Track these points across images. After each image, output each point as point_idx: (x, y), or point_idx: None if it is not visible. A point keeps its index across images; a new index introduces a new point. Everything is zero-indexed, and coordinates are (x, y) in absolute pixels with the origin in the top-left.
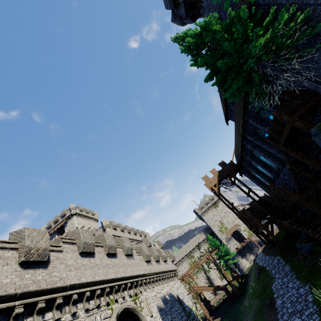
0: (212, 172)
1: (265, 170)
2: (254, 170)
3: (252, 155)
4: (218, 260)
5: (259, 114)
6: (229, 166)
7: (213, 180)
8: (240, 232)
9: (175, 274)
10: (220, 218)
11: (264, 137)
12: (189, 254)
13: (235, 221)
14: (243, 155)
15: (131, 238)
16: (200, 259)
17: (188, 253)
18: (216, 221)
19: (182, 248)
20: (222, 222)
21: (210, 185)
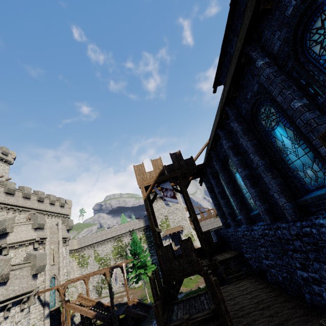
0: (155, 163)
1: (234, 201)
2: (218, 189)
3: (224, 163)
4: (131, 268)
5: (303, 32)
6: (184, 164)
7: (149, 178)
8: (180, 236)
9: (21, 300)
10: (168, 213)
11: (269, 135)
12: (119, 236)
13: (182, 222)
14: (210, 156)
15: (23, 207)
16: (128, 246)
17: (118, 236)
18: (161, 214)
19: (114, 228)
20: (168, 218)
21: (139, 184)
